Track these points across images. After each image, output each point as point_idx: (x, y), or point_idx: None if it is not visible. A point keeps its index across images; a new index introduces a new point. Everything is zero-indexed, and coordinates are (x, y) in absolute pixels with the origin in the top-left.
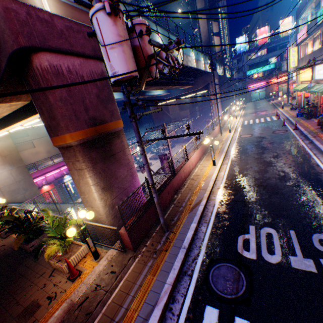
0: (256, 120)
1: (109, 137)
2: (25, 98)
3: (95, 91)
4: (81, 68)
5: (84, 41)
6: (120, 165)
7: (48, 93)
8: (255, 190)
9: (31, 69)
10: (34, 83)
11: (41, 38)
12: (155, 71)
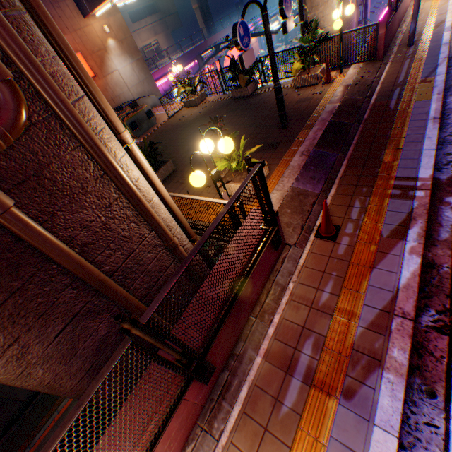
0: None
1: None
2: None
3: None
4: None
5: None
6: None
7: None
8: None
9: None
10: None
11: None
12: None
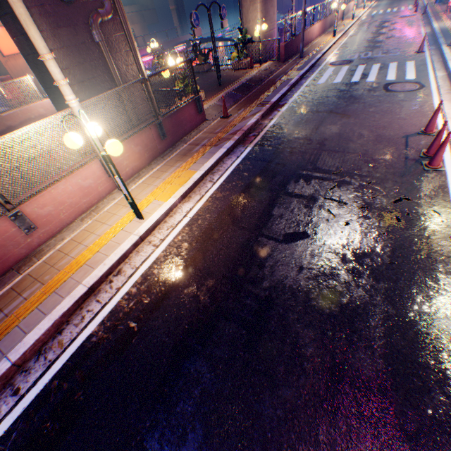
0: (388, 11)
1: None
2: None
3: None
4: None
5: None
6: (271, 6)
7: None
8: (365, 45)
9: None
10: None
11: None
12: None
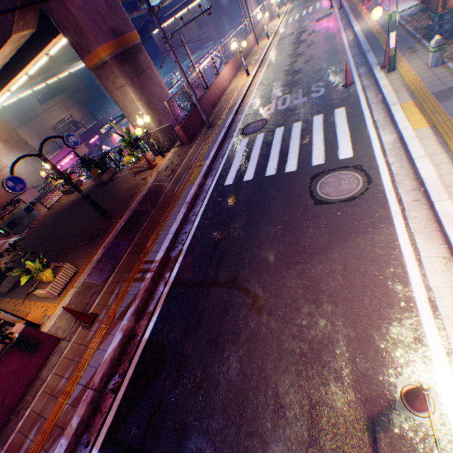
0: (303, 12)
1: (133, 52)
2: (33, 24)
3: None
4: None
5: None
6: (153, 84)
7: (68, 4)
8: (283, 79)
9: None
10: None
11: None
12: None
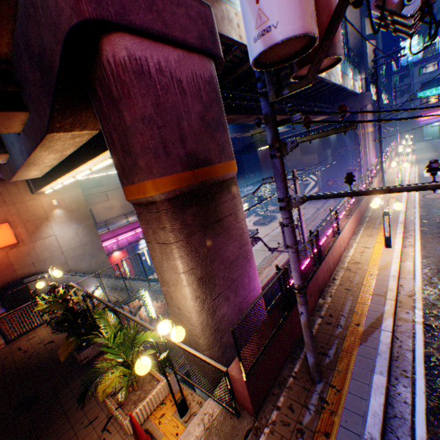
0: None
1: (214, 189)
2: (93, 124)
3: (198, 108)
4: (178, 67)
5: (186, 21)
6: (228, 239)
7: (123, 106)
8: None
9: (99, 67)
10: (102, 92)
11: (117, 6)
12: (339, 44)
